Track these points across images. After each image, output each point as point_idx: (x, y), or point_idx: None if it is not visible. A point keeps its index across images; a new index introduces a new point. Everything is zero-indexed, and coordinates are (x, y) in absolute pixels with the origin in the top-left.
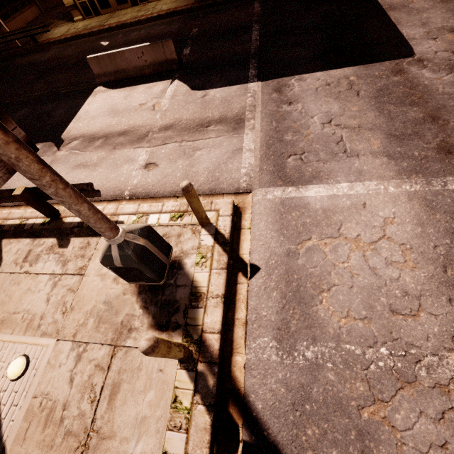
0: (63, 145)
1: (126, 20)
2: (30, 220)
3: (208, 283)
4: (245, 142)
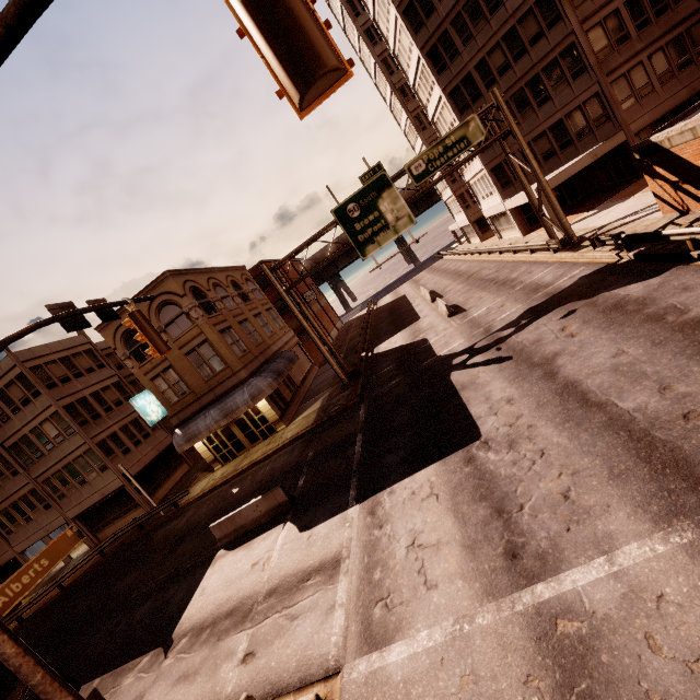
0: (171, 649)
1: (257, 458)
2: None
3: None
4: (338, 593)
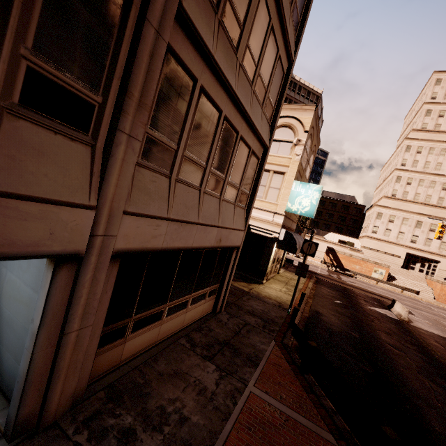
0: None
1: (305, 285)
2: None
3: None
4: None
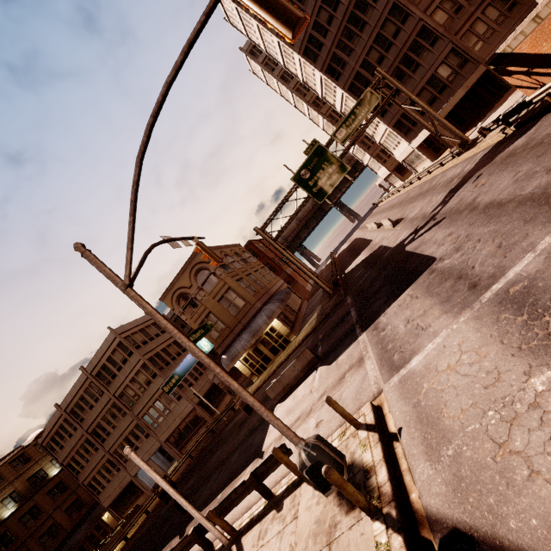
0: (264, 454)
1: (282, 360)
2: (256, 511)
3: (372, 457)
4: (367, 368)
